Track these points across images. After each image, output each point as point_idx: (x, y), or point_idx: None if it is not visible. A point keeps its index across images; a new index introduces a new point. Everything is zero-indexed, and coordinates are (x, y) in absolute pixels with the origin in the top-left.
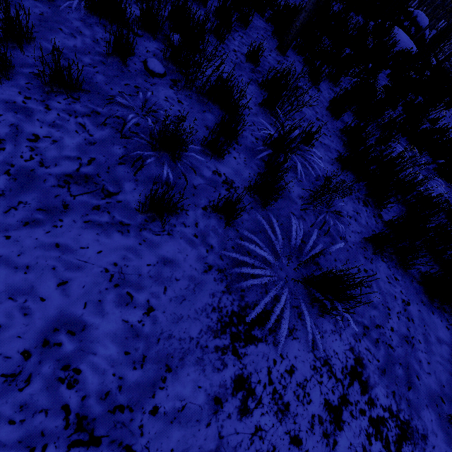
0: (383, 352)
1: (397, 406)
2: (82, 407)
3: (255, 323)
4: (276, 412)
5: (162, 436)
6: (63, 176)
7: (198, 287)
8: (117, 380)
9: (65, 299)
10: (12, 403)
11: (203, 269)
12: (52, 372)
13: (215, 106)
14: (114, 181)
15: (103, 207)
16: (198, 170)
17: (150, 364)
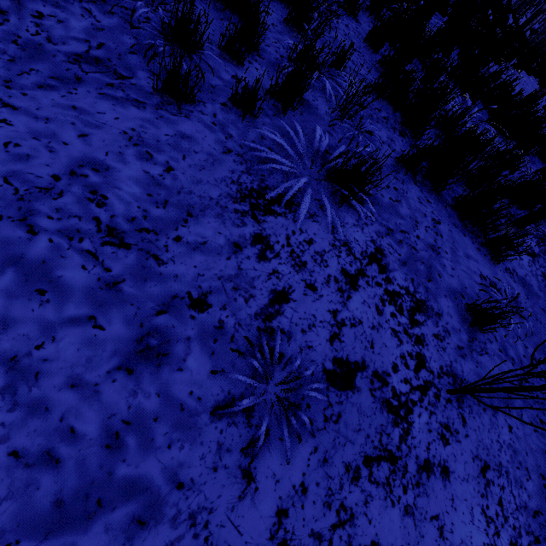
0: (405, 251)
1: (415, 289)
2: (111, 222)
3: (275, 202)
4: (293, 266)
5: (185, 256)
6: (72, 55)
7: (217, 162)
8: (142, 211)
9: (87, 147)
10: (48, 206)
11: (222, 150)
12: (82, 193)
13: (234, 17)
14: (127, 68)
15: (117, 86)
16: (216, 72)
17: (172, 208)
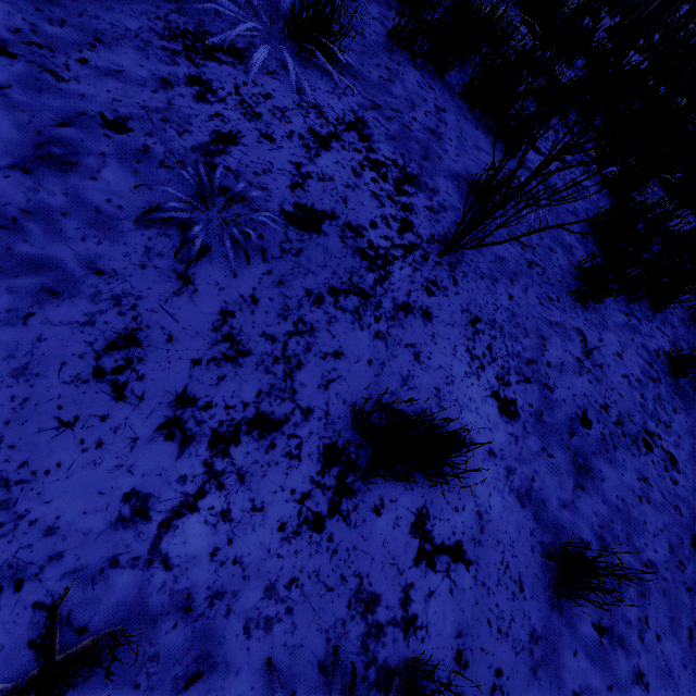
0: (396, 128)
1: (405, 164)
2: None
3: (219, 50)
4: (244, 114)
5: (95, 79)
6: None
7: None
8: (29, 25)
9: None
10: None
11: None
12: None
13: None
14: None
15: None
16: None
17: (72, 29)
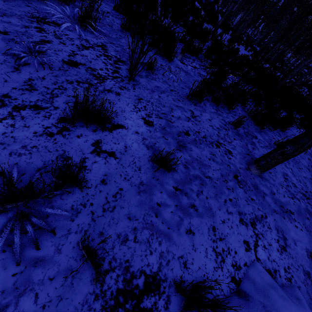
0: (119, 49)
1: (120, 57)
2: None
3: (50, 23)
4: (55, 37)
5: None
6: None
7: (21, 7)
8: None
9: None
10: None
11: (25, 5)
12: None
13: None
14: None
15: None
16: None
17: None
